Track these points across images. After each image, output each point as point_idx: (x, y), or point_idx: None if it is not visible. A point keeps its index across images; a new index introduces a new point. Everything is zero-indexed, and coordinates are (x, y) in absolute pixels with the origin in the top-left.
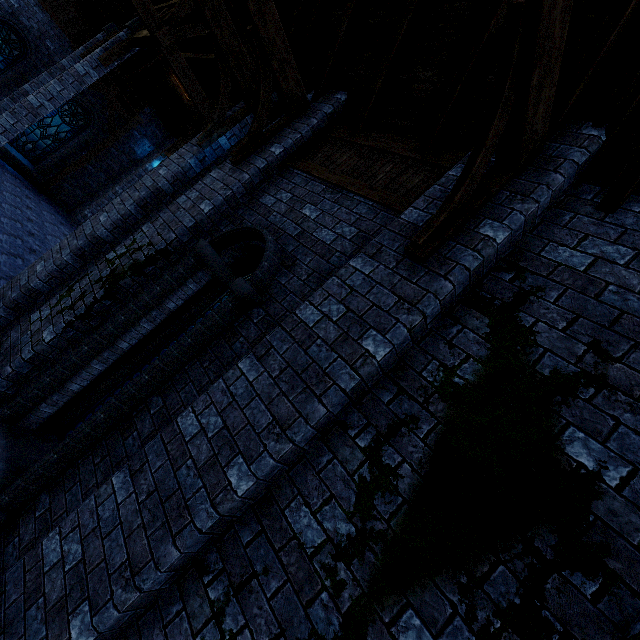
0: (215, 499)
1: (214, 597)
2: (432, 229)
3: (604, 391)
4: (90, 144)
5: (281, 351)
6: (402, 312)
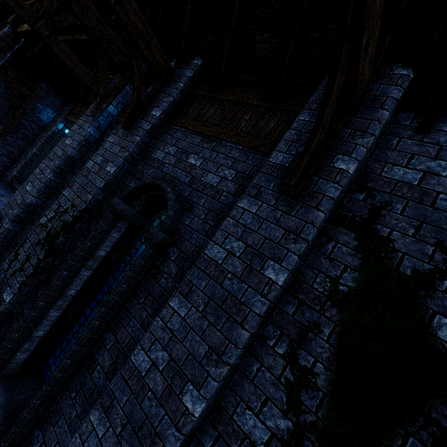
0: (178, 424)
1: None
2: (299, 171)
3: None
4: (4, 120)
5: (201, 287)
6: (290, 242)
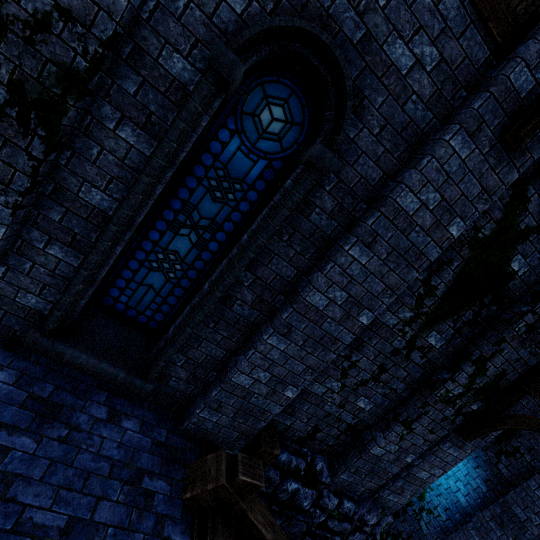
0: (355, 332)
1: (344, 354)
2: None
3: (539, 235)
4: None
5: (386, 238)
6: (481, 202)
